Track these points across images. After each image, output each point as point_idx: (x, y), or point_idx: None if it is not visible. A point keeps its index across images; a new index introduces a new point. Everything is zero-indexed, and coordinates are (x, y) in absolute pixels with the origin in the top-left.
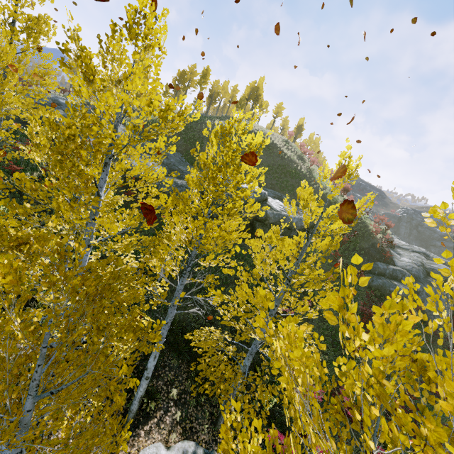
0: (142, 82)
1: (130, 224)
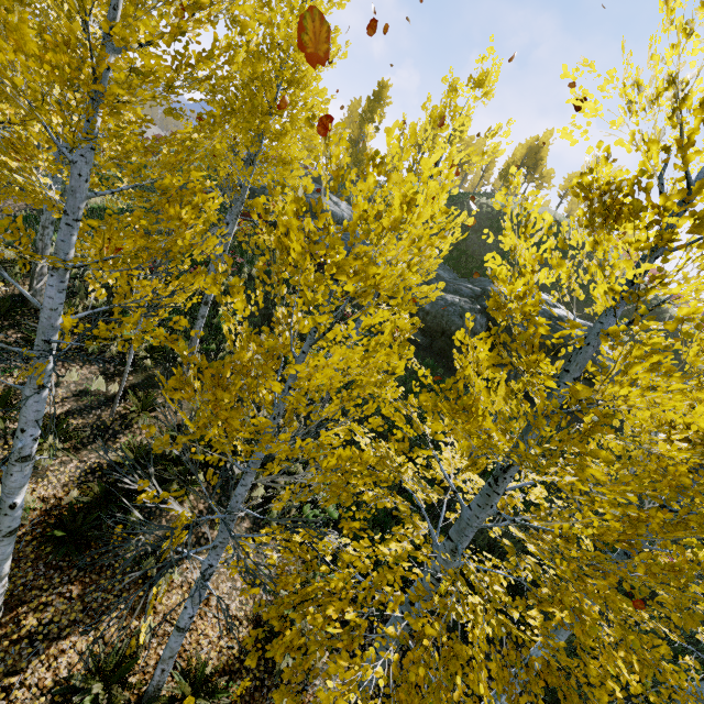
0: (670, 105)
1: (608, 392)
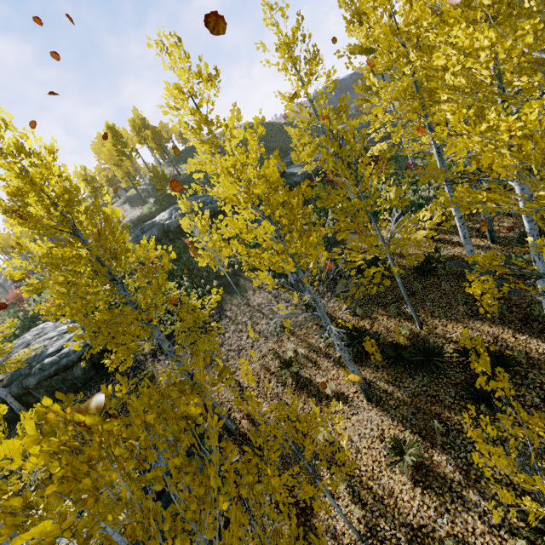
0: None
1: None
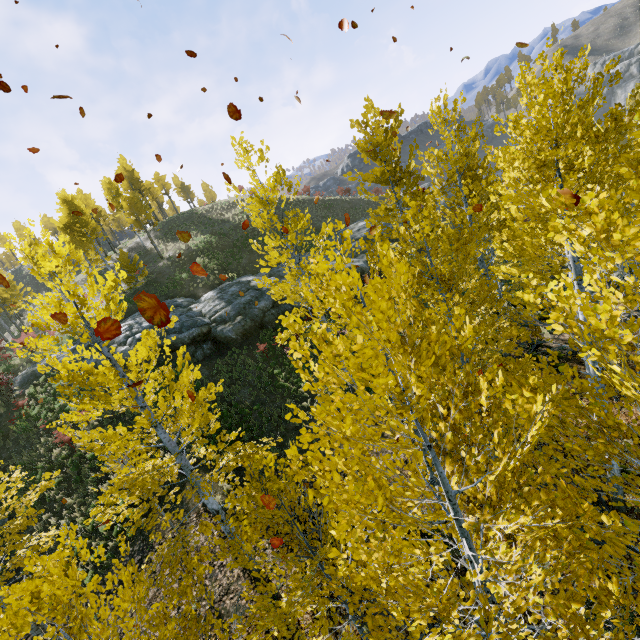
0: None
1: None
